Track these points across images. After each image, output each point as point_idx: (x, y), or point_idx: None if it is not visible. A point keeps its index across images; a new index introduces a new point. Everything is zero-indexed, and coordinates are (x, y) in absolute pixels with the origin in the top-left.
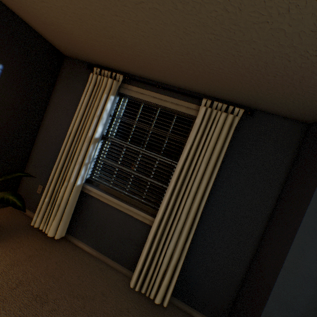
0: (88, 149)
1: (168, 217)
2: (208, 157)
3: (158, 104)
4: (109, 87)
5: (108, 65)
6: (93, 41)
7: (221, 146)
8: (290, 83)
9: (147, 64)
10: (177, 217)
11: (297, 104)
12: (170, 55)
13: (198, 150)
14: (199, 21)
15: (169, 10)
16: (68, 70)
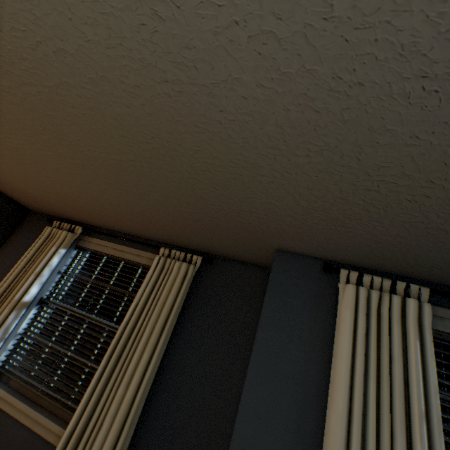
0: (8, 318)
1: (85, 425)
2: (157, 317)
3: (118, 256)
4: (62, 240)
5: (72, 217)
6: (46, 197)
7: (173, 301)
8: (211, 227)
9: (101, 215)
10: (98, 422)
11: (241, 247)
12: (109, 206)
13: (146, 308)
14: (103, 180)
15: (79, 173)
16: (29, 224)
